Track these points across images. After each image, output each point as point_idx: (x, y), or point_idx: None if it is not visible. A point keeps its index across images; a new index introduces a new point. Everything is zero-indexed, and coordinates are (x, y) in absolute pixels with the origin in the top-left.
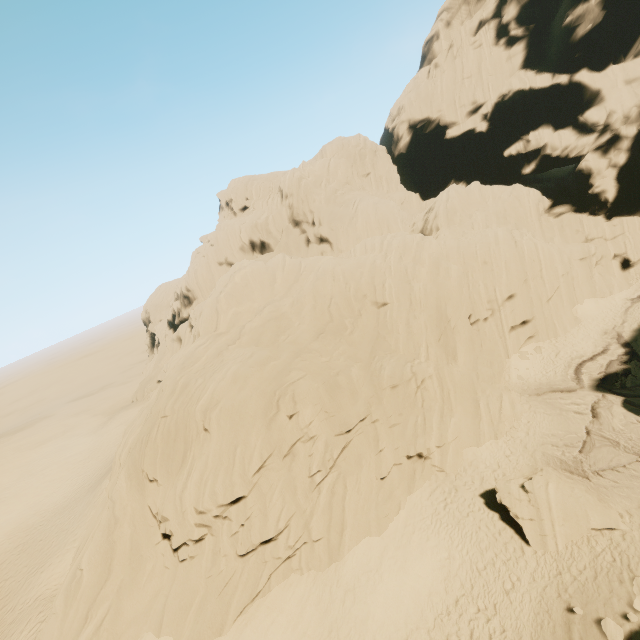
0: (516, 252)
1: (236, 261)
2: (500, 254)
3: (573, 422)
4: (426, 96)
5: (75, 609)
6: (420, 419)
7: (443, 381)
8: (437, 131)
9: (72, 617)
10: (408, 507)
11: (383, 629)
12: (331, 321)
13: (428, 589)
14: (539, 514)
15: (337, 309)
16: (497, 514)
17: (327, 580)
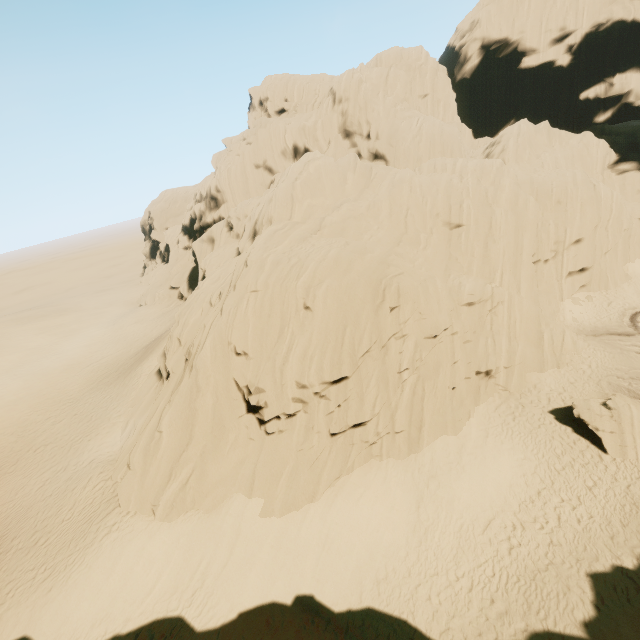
0: (594, 195)
1: (275, 166)
2: (577, 195)
3: (636, 360)
4: (509, 11)
5: (156, 467)
6: (490, 340)
7: (512, 309)
8: (512, 57)
9: (153, 474)
10: (477, 416)
11: (470, 509)
12: (405, 233)
13: (509, 482)
14: (621, 428)
15: (413, 221)
16: (570, 428)
17: (408, 467)
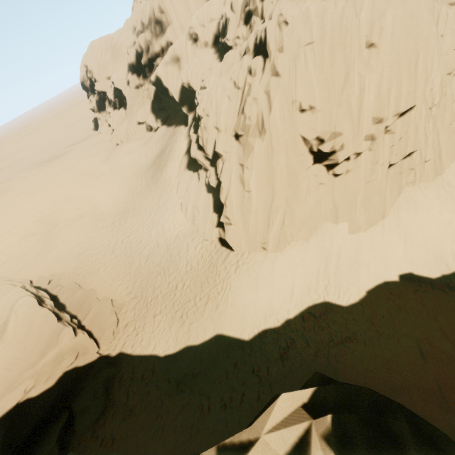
0: None
1: None
2: None
3: None
4: None
5: (254, 218)
6: None
7: None
8: None
9: (254, 223)
10: None
11: None
12: None
13: None
14: None
15: None
16: None
17: (438, 185)
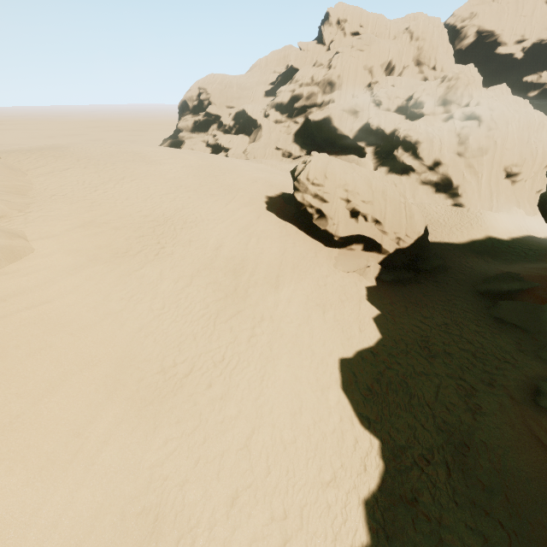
0: None
1: (376, 72)
2: None
3: None
4: (496, 15)
5: (483, 193)
6: None
7: None
8: (492, 44)
9: (484, 195)
10: None
11: None
12: None
13: None
14: None
15: None
16: None
17: None
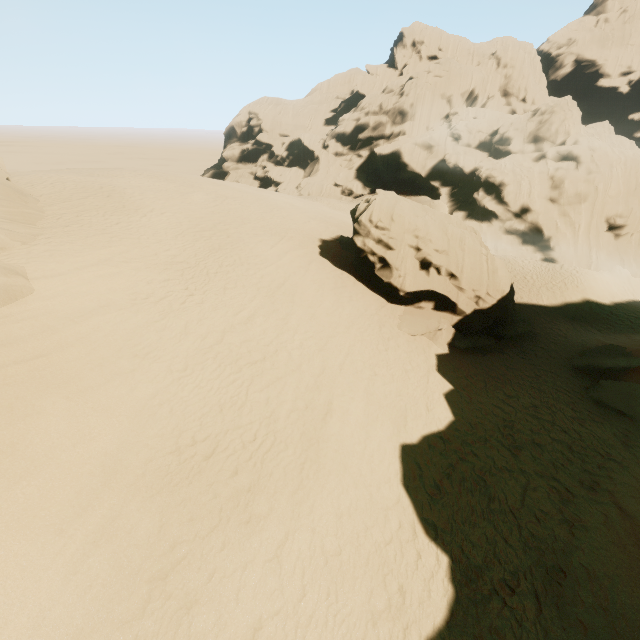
0: None
1: (456, 102)
2: None
3: None
4: (599, 42)
5: (580, 247)
6: None
7: None
8: (593, 76)
9: (581, 250)
10: None
11: None
12: None
13: None
14: None
15: None
16: None
17: None
